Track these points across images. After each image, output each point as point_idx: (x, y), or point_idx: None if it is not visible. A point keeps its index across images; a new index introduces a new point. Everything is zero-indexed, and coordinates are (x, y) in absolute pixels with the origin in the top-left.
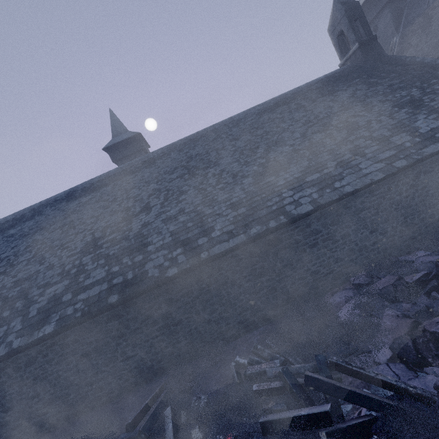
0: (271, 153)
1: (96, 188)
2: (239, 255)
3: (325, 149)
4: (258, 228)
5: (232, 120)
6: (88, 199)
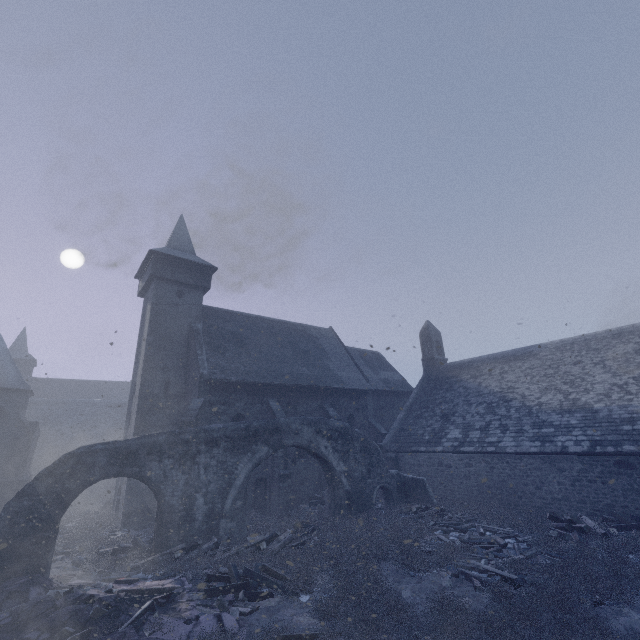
0: (88, 431)
1: None
2: (37, 466)
3: (108, 439)
4: (53, 459)
5: (93, 402)
6: None
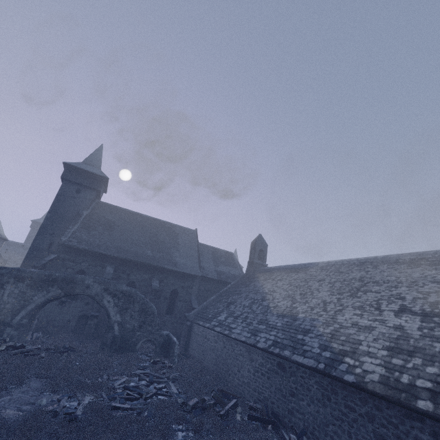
0: None
1: (9, 244)
2: None
3: None
4: None
5: None
6: (3, 246)
